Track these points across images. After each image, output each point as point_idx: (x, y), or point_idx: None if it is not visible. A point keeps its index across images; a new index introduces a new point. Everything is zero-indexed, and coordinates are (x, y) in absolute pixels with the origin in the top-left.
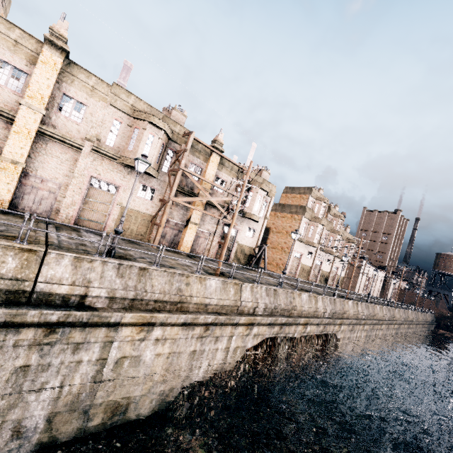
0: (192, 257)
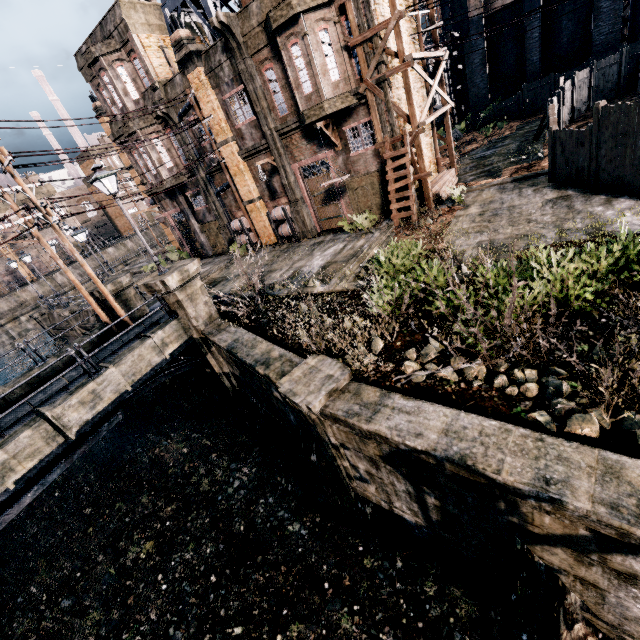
0: (33, 281)
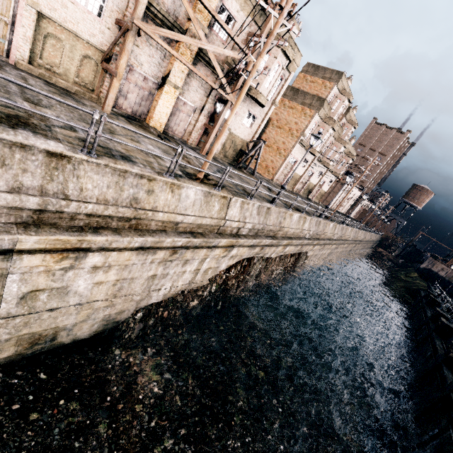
0: (166, 140)
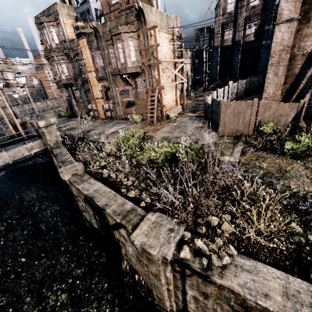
0: None
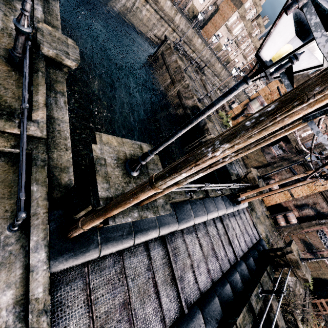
0: None
